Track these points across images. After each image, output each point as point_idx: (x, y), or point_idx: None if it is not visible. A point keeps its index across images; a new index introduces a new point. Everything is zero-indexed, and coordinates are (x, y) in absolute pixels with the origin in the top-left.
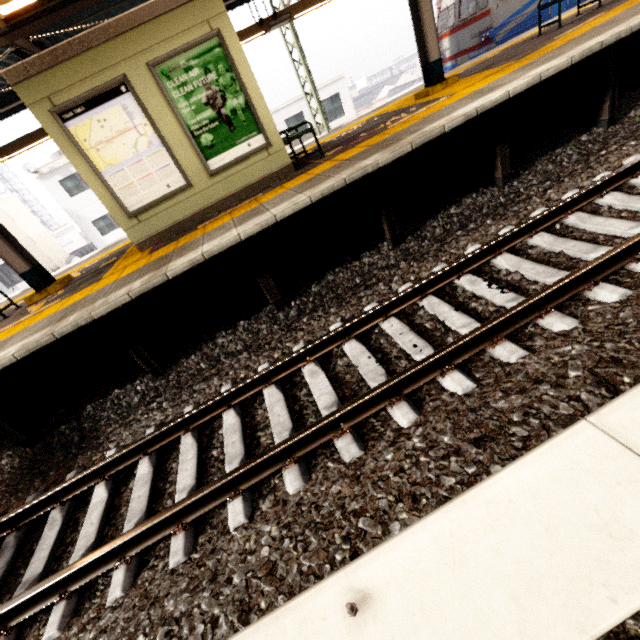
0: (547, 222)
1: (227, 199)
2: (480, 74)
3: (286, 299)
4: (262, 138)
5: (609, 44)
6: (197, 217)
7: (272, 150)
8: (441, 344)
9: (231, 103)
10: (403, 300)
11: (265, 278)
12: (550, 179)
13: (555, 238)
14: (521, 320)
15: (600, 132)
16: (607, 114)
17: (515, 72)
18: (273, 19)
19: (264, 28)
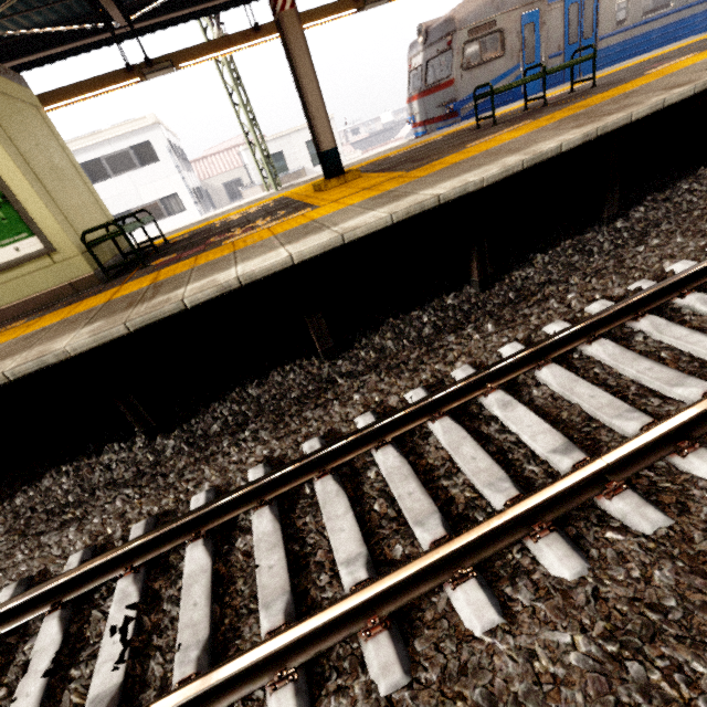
0: (291, 482)
1: None
2: (374, 177)
3: None
4: (39, 241)
5: (451, 199)
6: None
7: (59, 256)
8: None
9: None
10: (24, 608)
11: None
12: (378, 366)
13: (274, 527)
14: None
15: (471, 295)
16: (477, 275)
17: (362, 204)
18: (147, 66)
19: (135, 75)
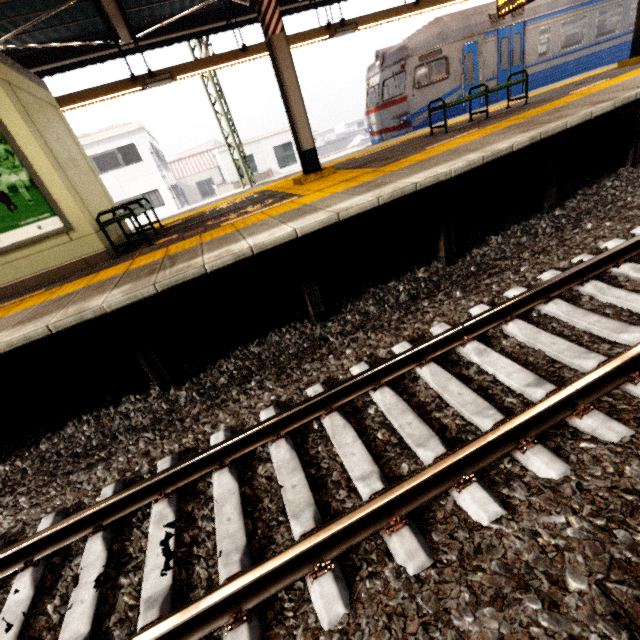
0: (302, 419)
1: (12, 286)
2: (348, 173)
3: (1, 457)
4: (59, 220)
5: (426, 186)
6: None
7: (76, 234)
8: None
9: (9, 178)
10: (67, 531)
11: None
12: (364, 327)
13: (292, 455)
14: None
15: (439, 269)
16: (444, 252)
17: (347, 191)
18: (150, 77)
19: (138, 84)
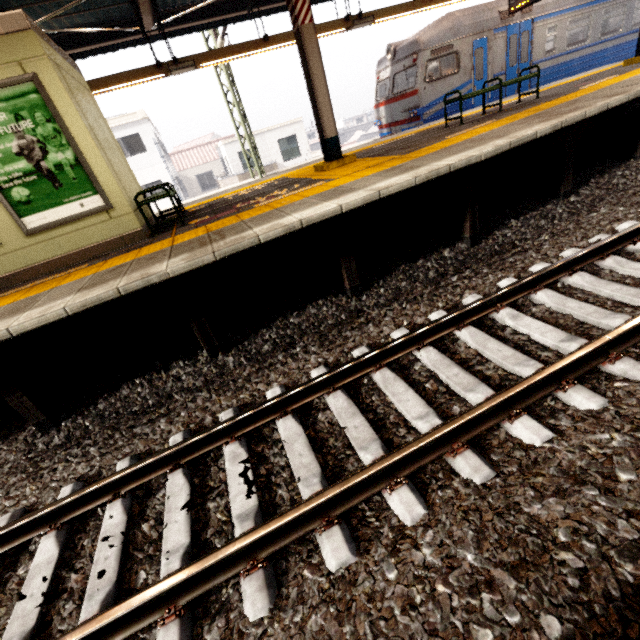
0: (353, 374)
1: (53, 262)
2: (371, 160)
3: (61, 416)
4: (100, 199)
5: (458, 168)
6: (9, 280)
7: (115, 213)
8: (131, 580)
9: (55, 157)
10: (148, 469)
11: (15, 396)
12: (397, 300)
13: (349, 404)
14: (220, 574)
15: (463, 249)
16: (469, 233)
17: (379, 174)
18: (174, 64)
19: (163, 71)
